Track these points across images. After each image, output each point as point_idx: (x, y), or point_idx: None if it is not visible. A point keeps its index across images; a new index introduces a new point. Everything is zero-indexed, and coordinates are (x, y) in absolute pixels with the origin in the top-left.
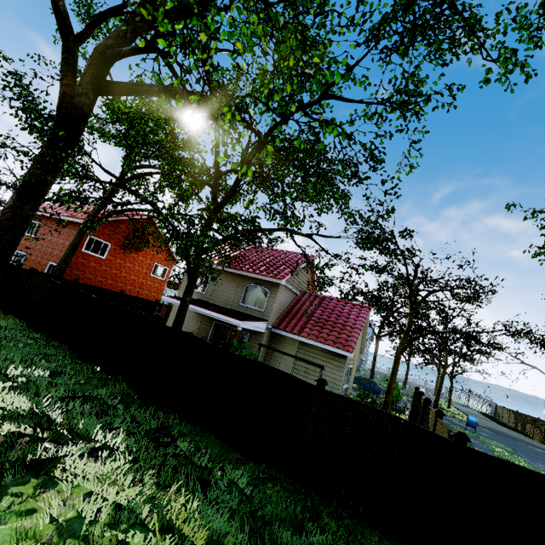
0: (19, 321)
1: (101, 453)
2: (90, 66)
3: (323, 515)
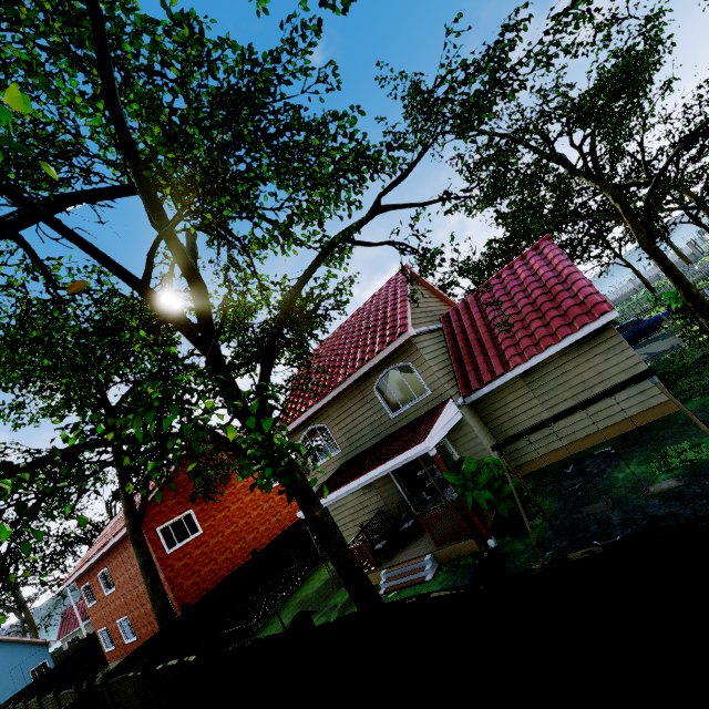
0: None
1: None
2: None
3: None
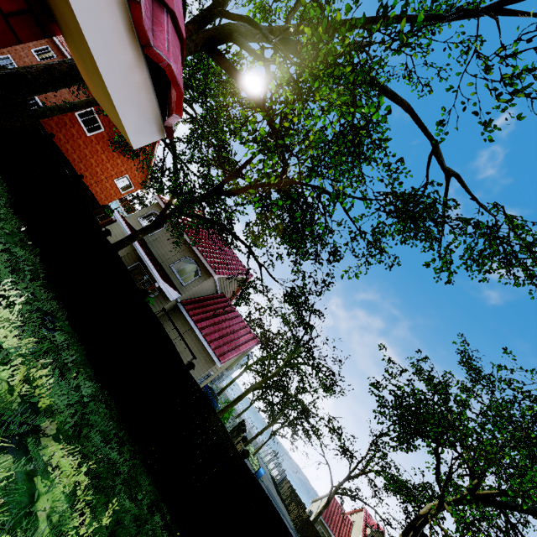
0: None
1: (1, 300)
2: (215, 30)
3: (125, 447)
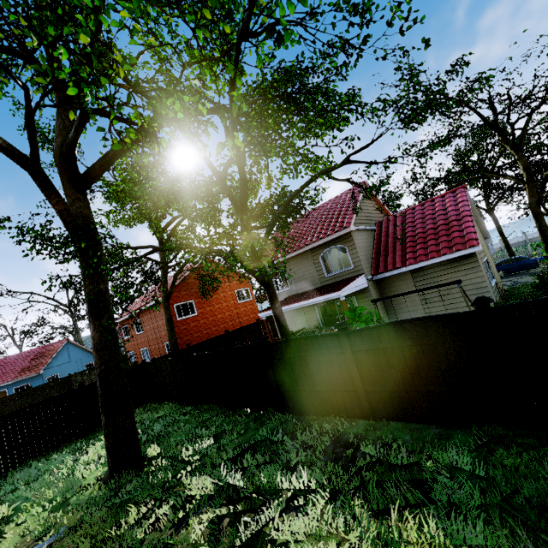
0: (172, 403)
1: (297, 501)
2: (62, 174)
3: None
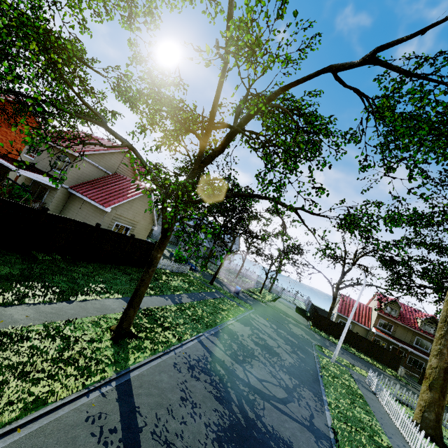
0: None
1: None
2: None
3: None
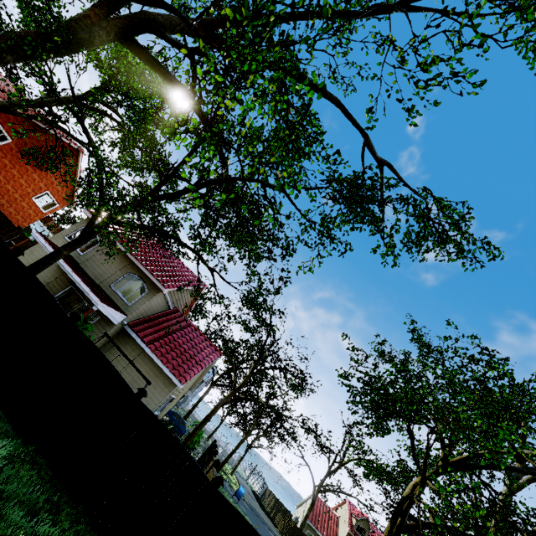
0: None
1: None
2: (129, 18)
3: (62, 513)
